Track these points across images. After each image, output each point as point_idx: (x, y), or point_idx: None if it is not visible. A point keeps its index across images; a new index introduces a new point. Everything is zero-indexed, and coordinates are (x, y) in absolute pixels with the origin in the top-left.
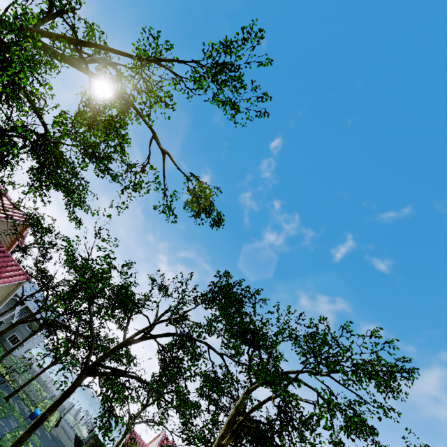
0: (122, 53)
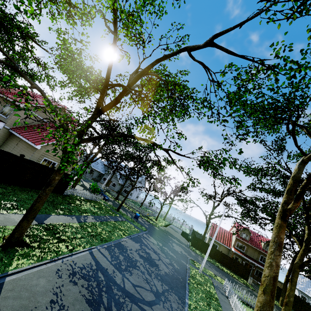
0: None
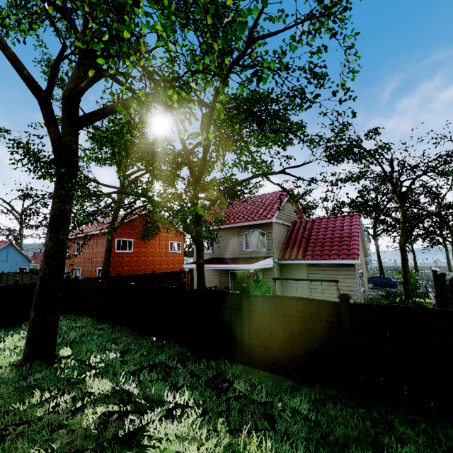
0: None
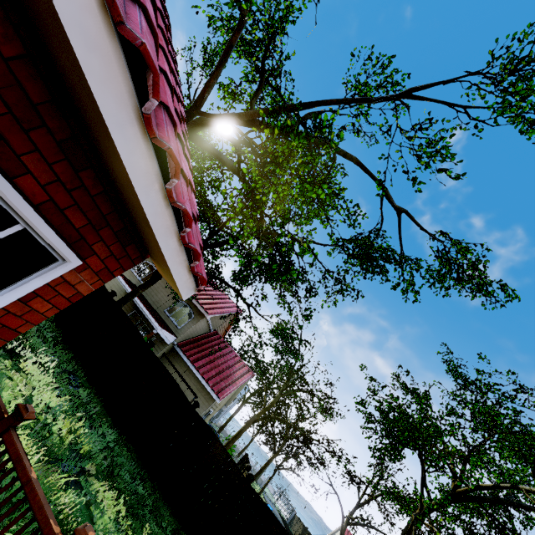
0: (353, 100)
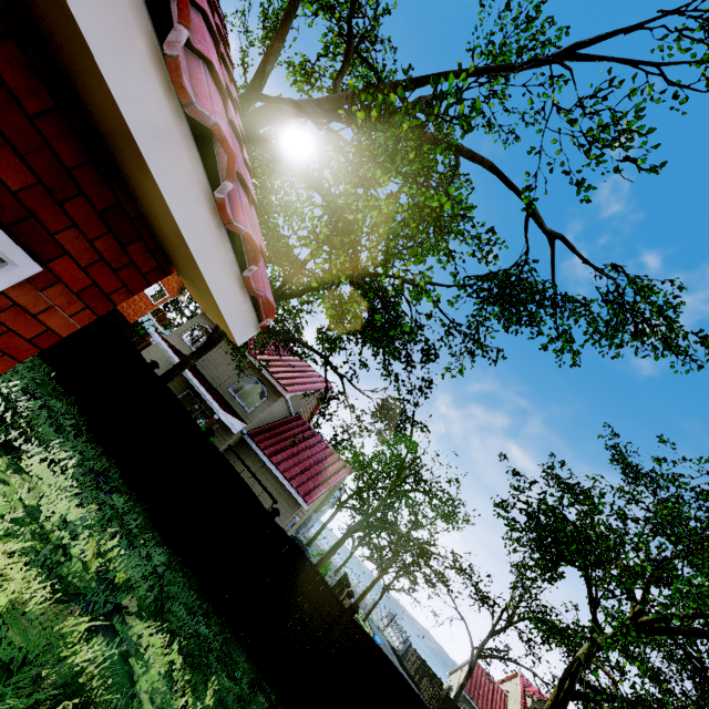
0: (486, 69)
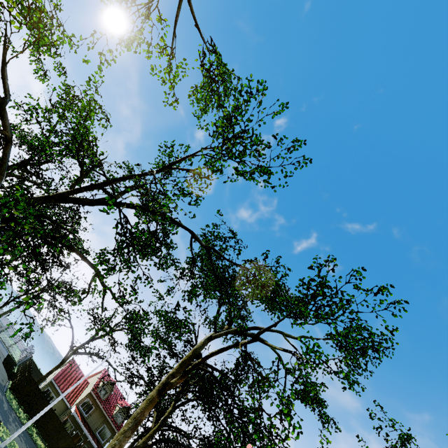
0: None
